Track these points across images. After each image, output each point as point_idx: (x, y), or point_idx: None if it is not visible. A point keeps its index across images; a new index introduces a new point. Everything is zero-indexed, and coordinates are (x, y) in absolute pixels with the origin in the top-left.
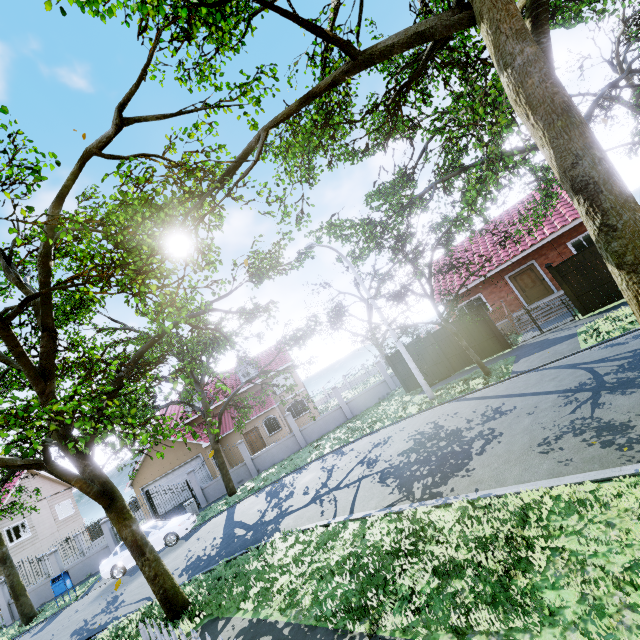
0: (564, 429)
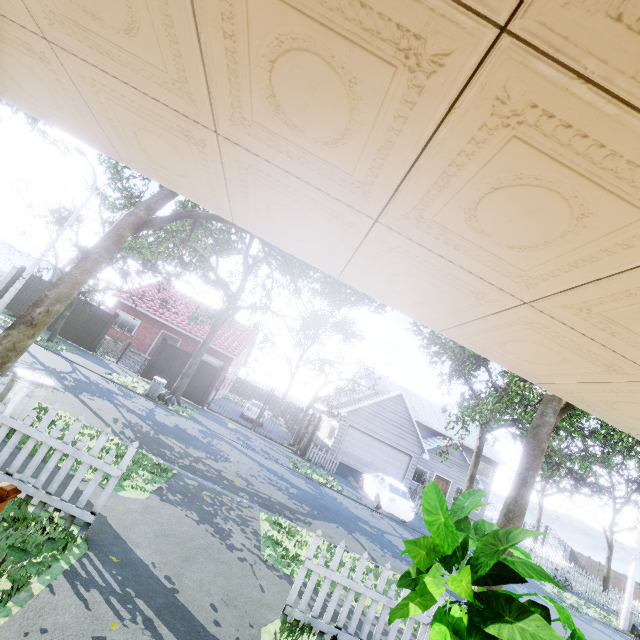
0: None
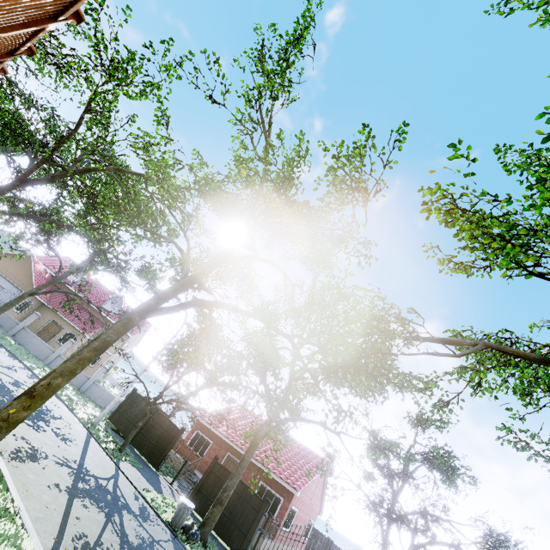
0: (37, 447)
